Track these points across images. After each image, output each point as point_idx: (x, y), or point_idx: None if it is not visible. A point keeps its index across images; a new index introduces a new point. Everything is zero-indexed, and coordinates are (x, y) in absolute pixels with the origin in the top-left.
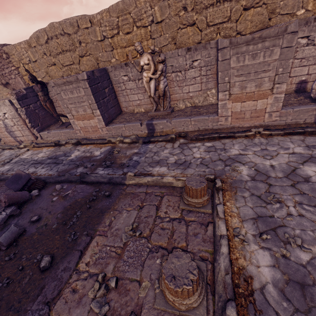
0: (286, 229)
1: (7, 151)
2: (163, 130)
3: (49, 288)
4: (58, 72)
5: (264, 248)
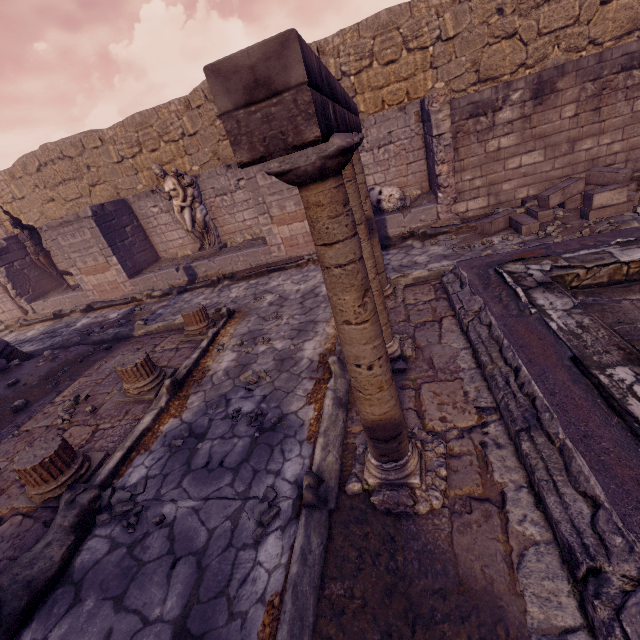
0: (266, 335)
1: None
2: (208, 274)
3: (20, 418)
4: (59, 211)
5: (236, 351)
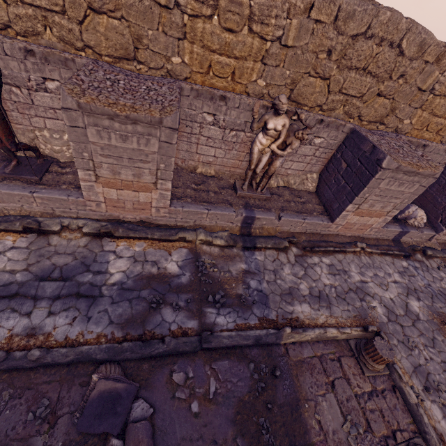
0: (431, 376)
1: None
2: (264, 226)
3: None
4: None
5: (432, 401)
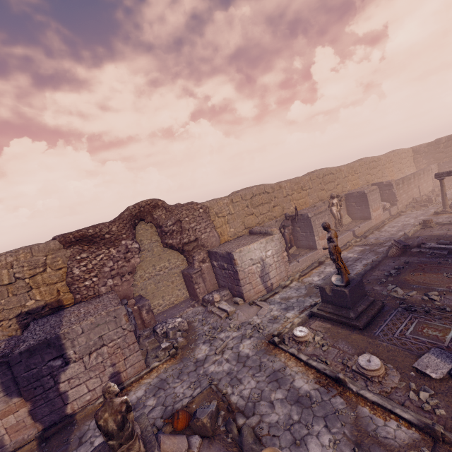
0: (447, 221)
1: (279, 295)
2: (358, 233)
3: None
4: (255, 220)
5: None
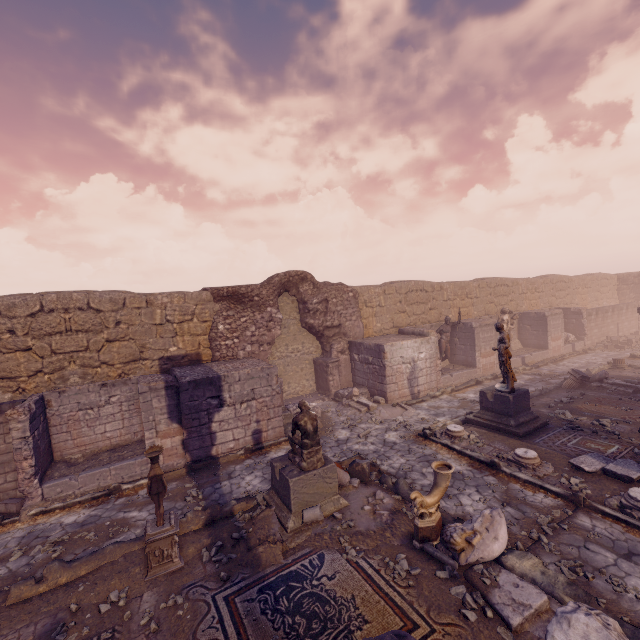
0: None
1: (427, 403)
2: (529, 362)
3: None
4: (406, 320)
5: None
